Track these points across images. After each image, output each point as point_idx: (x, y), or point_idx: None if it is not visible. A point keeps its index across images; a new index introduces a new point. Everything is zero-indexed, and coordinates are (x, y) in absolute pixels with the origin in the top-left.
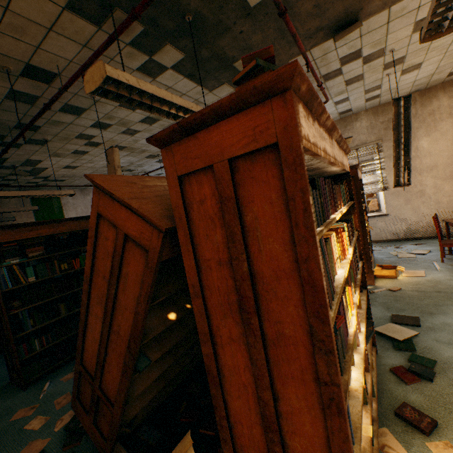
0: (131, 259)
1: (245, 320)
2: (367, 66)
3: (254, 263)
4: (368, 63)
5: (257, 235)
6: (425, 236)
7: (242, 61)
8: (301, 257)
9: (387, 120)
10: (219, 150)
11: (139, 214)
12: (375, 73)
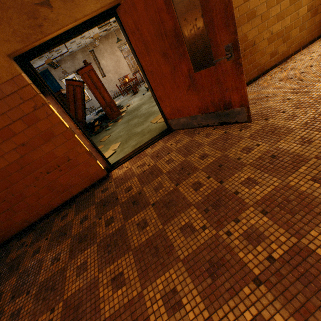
0: (78, 89)
1: (97, 88)
2: (76, 39)
3: (95, 81)
4: (76, 38)
5: (94, 78)
6: (119, 95)
7: (84, 61)
8: (99, 79)
9: (88, 54)
10: (86, 71)
11: (78, 81)
12: (78, 40)
